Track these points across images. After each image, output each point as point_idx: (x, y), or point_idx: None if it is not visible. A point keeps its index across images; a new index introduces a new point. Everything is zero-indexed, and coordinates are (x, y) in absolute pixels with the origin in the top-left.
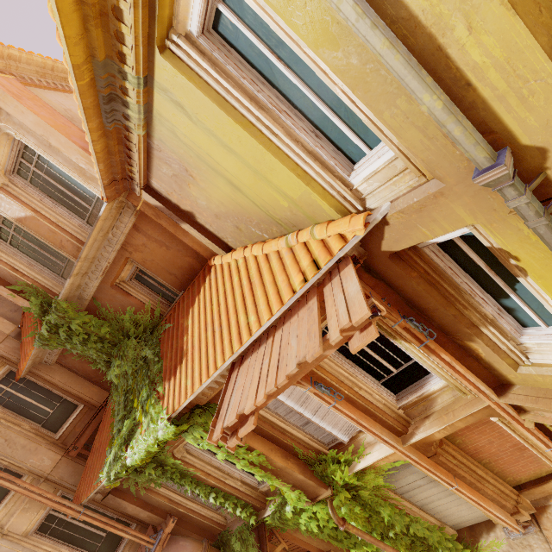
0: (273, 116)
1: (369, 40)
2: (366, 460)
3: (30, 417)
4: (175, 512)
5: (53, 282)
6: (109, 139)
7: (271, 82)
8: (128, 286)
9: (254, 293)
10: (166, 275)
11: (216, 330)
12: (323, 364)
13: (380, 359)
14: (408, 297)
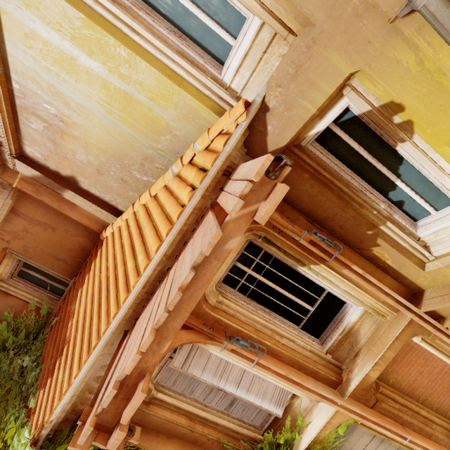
0: (132, 14)
1: None
2: (308, 433)
3: None
4: None
5: None
6: None
7: None
8: (7, 285)
9: (143, 235)
10: (53, 262)
11: (102, 294)
12: (235, 313)
13: (294, 297)
14: (305, 208)
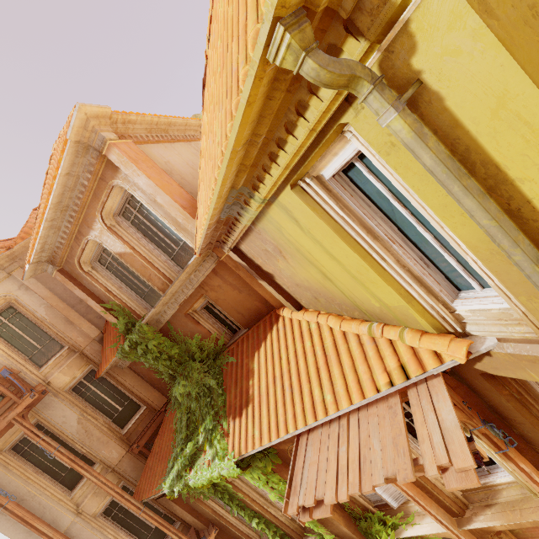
0: (386, 244)
1: None
2: (414, 529)
3: (104, 411)
4: (216, 522)
5: (137, 303)
6: (218, 224)
7: (389, 217)
8: (199, 316)
9: (330, 369)
10: (234, 313)
11: (287, 391)
12: None
13: None
14: (491, 404)
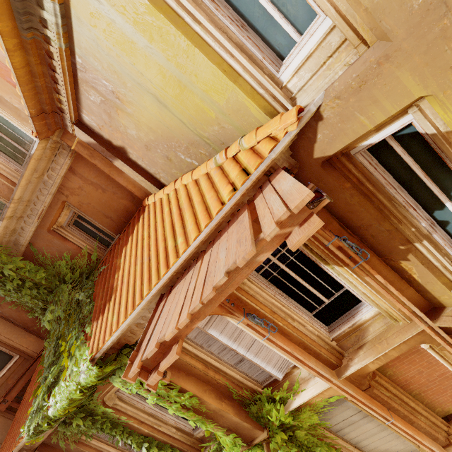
0: (196, 0)
1: None
2: (301, 397)
3: None
4: None
5: None
6: (28, 54)
7: None
8: (66, 231)
9: (183, 217)
10: (102, 218)
11: (145, 261)
12: (255, 294)
13: (312, 288)
14: (340, 214)
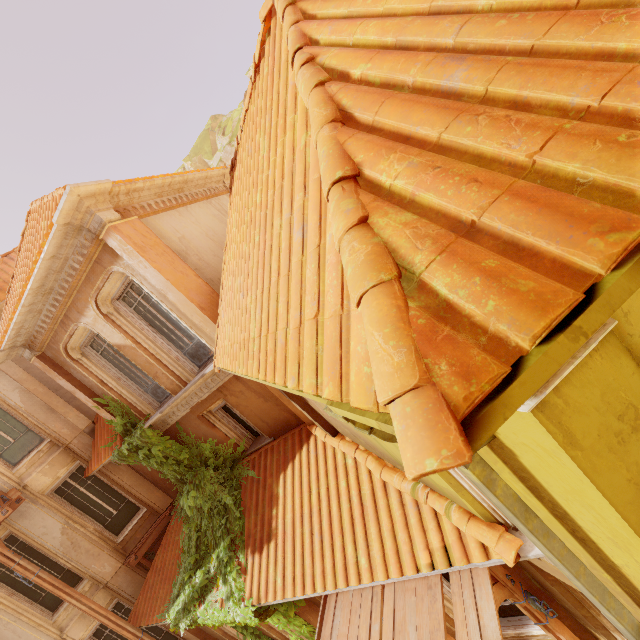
0: None
1: (595, 604)
2: None
3: (95, 516)
4: None
5: (138, 398)
6: None
7: None
8: (215, 418)
9: (366, 525)
10: (257, 421)
11: (316, 537)
12: None
13: None
14: (535, 578)
